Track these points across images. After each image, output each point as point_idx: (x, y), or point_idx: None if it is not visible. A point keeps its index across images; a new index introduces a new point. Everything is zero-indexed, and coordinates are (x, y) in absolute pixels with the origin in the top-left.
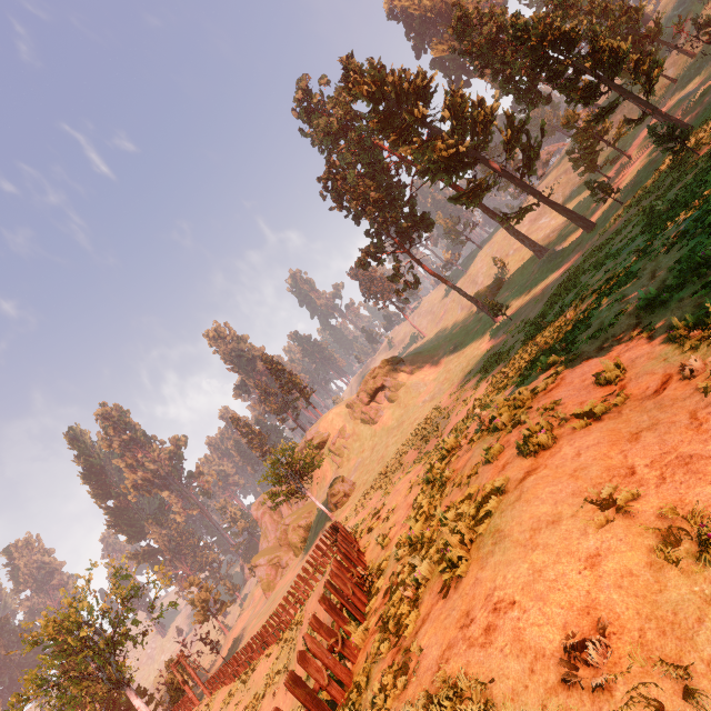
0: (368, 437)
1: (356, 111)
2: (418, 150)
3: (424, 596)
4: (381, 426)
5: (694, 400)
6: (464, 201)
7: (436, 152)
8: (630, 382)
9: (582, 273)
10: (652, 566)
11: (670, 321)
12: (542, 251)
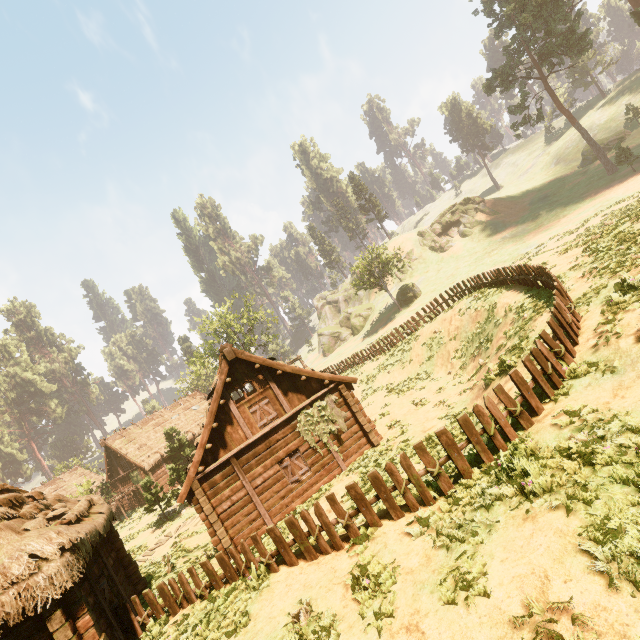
0: (434, 261)
1: None
2: None
3: None
4: (450, 254)
5: None
6: None
7: None
8: None
9: None
10: None
11: None
12: None
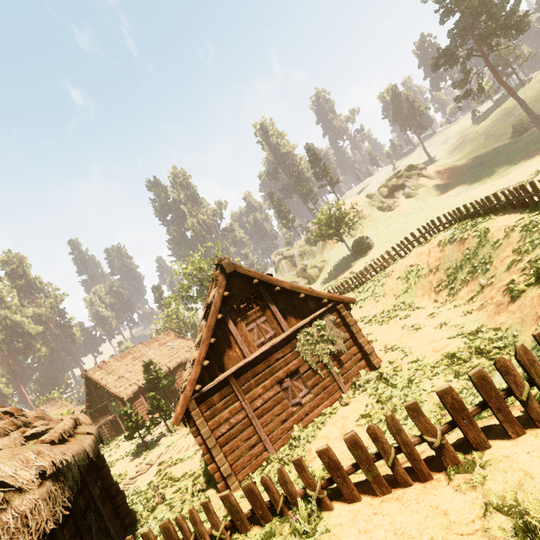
0: (382, 219)
1: None
2: None
3: None
4: (397, 212)
5: None
6: None
7: None
8: None
9: None
10: None
11: None
12: None
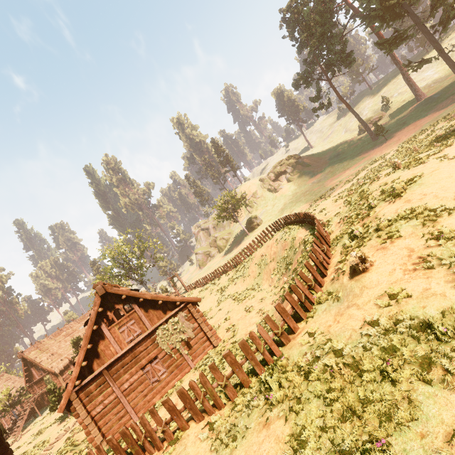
0: (270, 199)
1: None
2: None
3: (375, 209)
4: (281, 194)
5: None
6: (387, 47)
7: (380, 1)
8: None
9: (453, 112)
10: None
11: None
12: (422, 96)
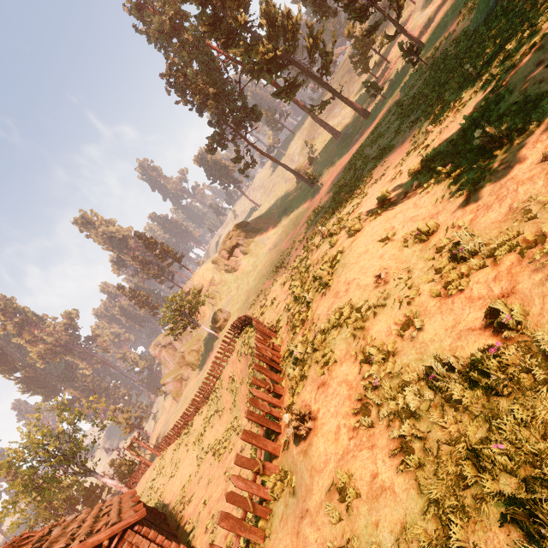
0: (232, 281)
1: (183, 11)
2: (245, 52)
3: (313, 305)
4: (241, 271)
5: (416, 198)
6: (284, 96)
7: (259, 55)
8: (392, 198)
9: (365, 148)
10: (400, 250)
11: (409, 168)
12: (338, 134)
